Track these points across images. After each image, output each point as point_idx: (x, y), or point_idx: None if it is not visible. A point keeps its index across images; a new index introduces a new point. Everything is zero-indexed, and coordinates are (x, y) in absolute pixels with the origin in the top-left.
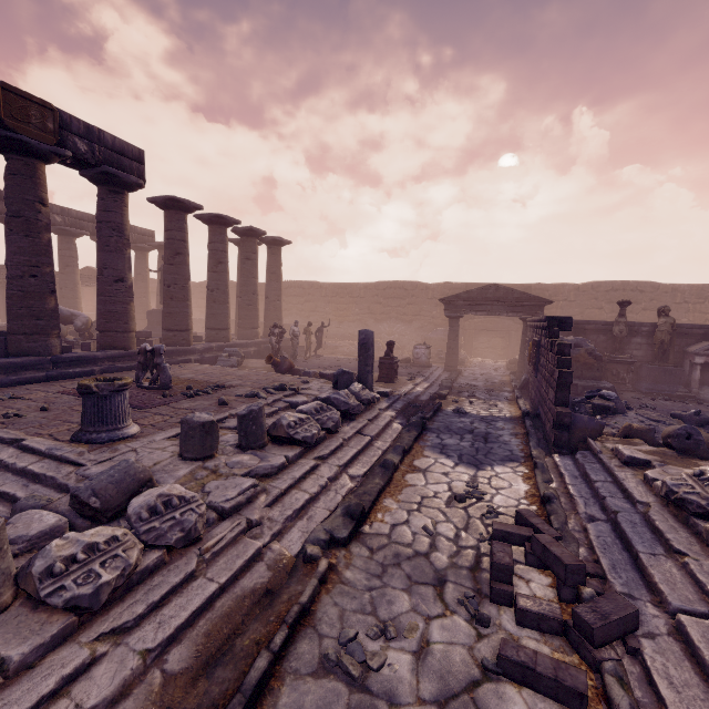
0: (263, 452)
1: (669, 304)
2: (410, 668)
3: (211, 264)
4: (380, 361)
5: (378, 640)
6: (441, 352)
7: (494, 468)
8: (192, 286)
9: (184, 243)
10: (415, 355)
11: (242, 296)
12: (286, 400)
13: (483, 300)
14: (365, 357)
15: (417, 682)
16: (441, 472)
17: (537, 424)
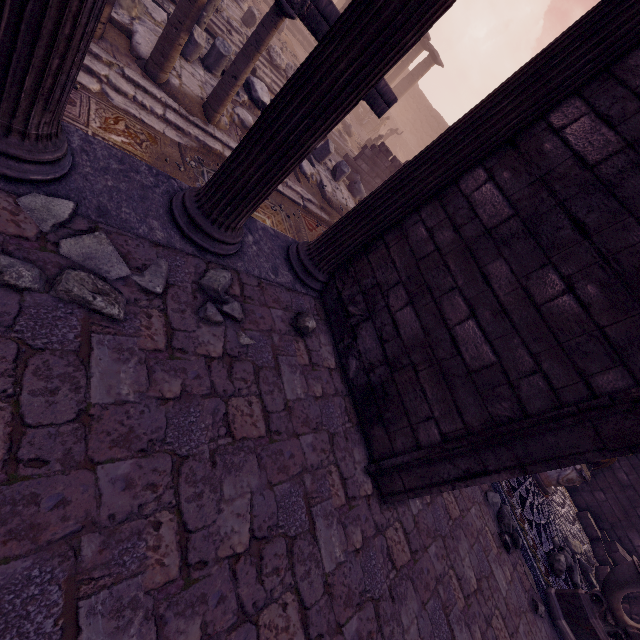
0: None
1: None
2: None
3: None
4: (368, 139)
5: None
6: None
7: None
8: None
9: None
10: None
11: None
12: None
13: None
14: None
15: None
16: None
17: None
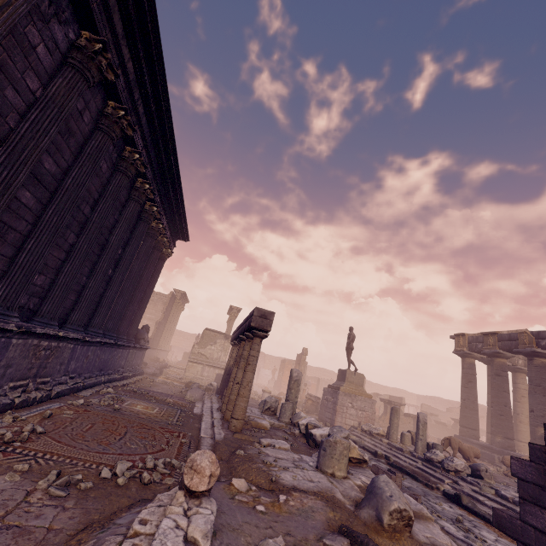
0: None
1: None
2: None
3: None
4: None
5: None
6: None
7: None
8: None
9: None
10: None
11: None
12: None
13: None
14: None
15: None
16: None
17: None
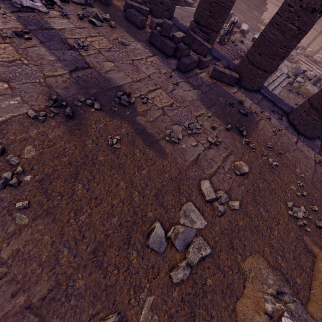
0: None
1: None
2: None
3: None
4: None
5: None
6: None
7: None
8: None
9: None
10: None
11: None
12: None
13: None
14: None
15: None
16: None
17: None
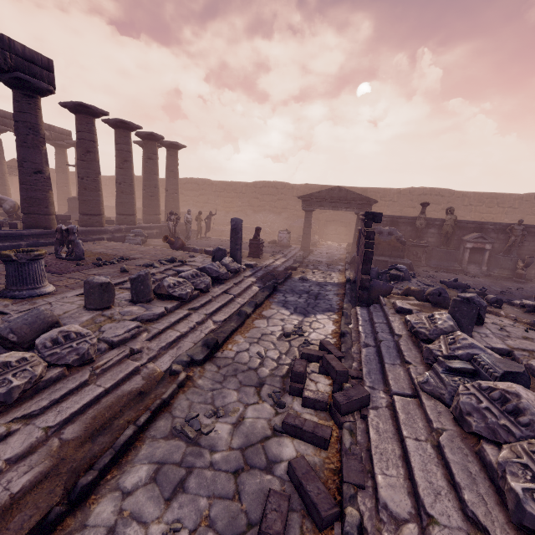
0: (149, 305)
1: (460, 205)
2: (228, 432)
3: (118, 161)
4: (250, 242)
5: (211, 418)
6: (300, 237)
7: (316, 316)
8: (107, 179)
9: (93, 143)
10: (279, 238)
11: (145, 189)
12: (175, 269)
13: (329, 199)
14: (235, 238)
15: (231, 439)
16: (279, 319)
17: (353, 288)
